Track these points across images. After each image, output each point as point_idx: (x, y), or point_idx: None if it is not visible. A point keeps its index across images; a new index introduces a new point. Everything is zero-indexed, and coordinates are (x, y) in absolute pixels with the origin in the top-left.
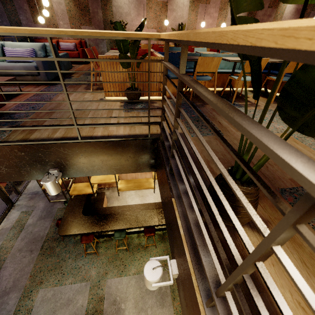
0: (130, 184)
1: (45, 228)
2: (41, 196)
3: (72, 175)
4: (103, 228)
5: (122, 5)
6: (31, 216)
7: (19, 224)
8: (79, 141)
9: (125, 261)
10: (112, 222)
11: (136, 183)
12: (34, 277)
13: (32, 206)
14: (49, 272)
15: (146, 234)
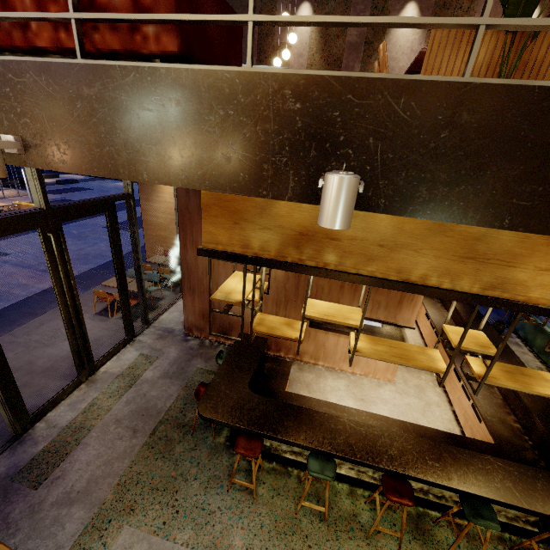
0: (380, 347)
1: (168, 395)
2: (176, 338)
3: (375, 205)
4: (289, 434)
5: (398, 56)
6: (152, 366)
7: (131, 373)
8: (465, 80)
9: (315, 546)
10: (309, 429)
11: (394, 348)
12: (123, 491)
13: (159, 351)
14: (151, 493)
15: (390, 495)
